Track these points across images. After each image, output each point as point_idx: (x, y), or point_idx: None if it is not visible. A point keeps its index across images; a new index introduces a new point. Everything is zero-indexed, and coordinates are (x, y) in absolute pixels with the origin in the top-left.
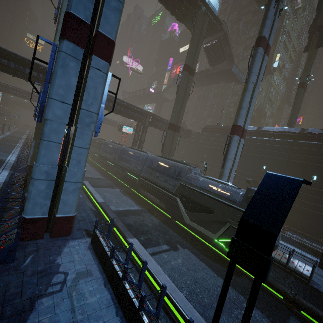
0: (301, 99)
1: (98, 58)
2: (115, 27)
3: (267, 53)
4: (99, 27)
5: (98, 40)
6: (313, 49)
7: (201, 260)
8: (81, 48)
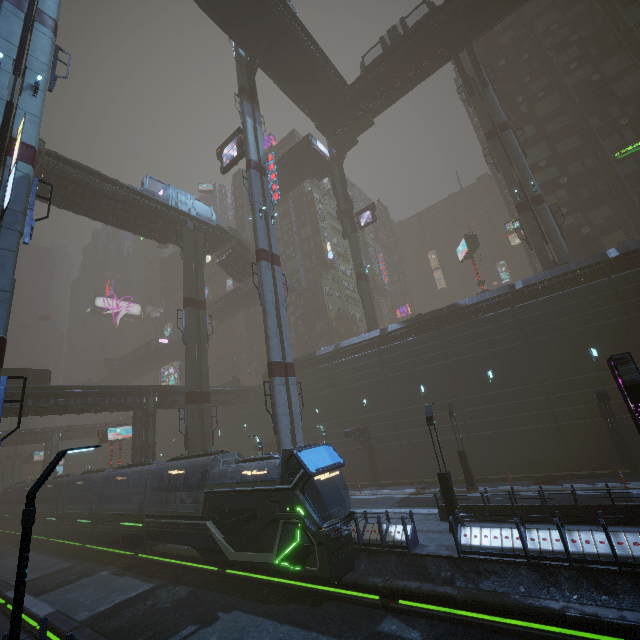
0: (367, 292)
1: None
2: (2, 320)
3: (276, 263)
4: None
5: None
6: (350, 235)
7: (258, 615)
8: None
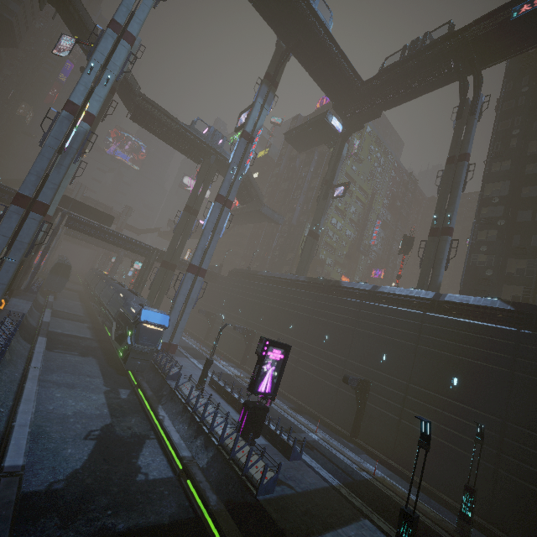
0: (309, 246)
1: (35, 213)
2: (50, 197)
3: (227, 206)
4: (38, 198)
5: (36, 204)
6: (320, 200)
7: (99, 364)
8: (23, 208)
